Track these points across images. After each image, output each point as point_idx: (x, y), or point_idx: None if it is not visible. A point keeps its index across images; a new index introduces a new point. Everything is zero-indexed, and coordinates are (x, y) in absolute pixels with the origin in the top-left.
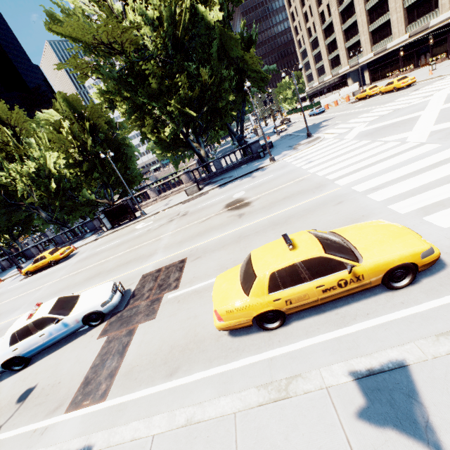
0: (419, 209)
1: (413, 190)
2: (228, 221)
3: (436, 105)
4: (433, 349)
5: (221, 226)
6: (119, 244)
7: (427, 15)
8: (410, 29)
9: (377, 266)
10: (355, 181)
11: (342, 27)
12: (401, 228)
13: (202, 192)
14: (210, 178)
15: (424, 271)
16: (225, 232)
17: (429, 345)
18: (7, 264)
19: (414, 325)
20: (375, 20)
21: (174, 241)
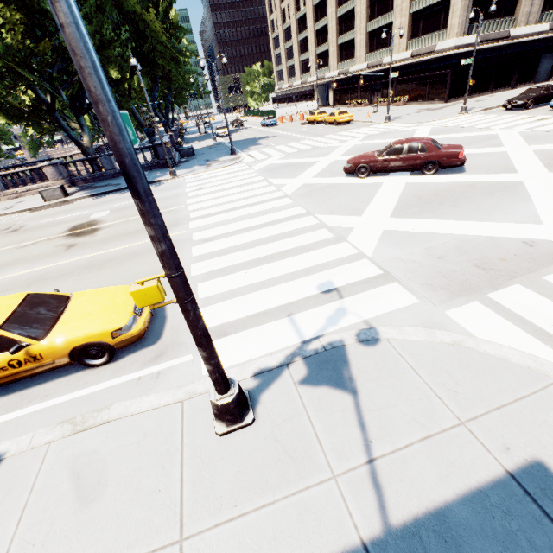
0: (207, 273)
1: (227, 249)
2: (50, 253)
3: (336, 155)
4: (40, 439)
5: (35, 259)
6: None
7: (383, 49)
8: (370, 58)
9: (57, 345)
10: (204, 226)
11: (314, 26)
12: (128, 300)
13: (66, 199)
14: (95, 180)
15: (138, 346)
16: (30, 268)
17: (42, 434)
18: None
19: (69, 409)
20: (343, 33)
21: None
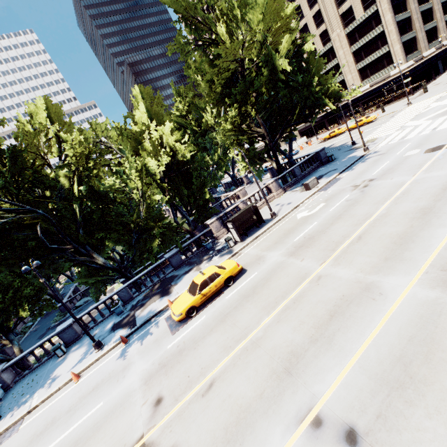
0: None
1: None
2: None
3: None
4: None
5: None
6: (333, 218)
7: None
8: None
9: None
10: None
11: None
12: None
13: (328, 180)
14: (293, 185)
15: None
16: None
17: None
18: (8, 378)
19: None
20: None
21: None
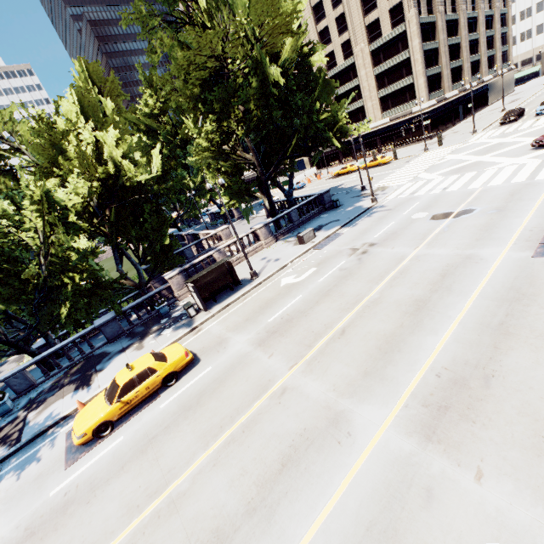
0: None
1: None
2: (496, 215)
3: (475, 157)
4: None
5: (499, 219)
6: (320, 294)
7: (357, 123)
8: None
9: None
10: None
11: None
12: None
13: (327, 235)
14: (288, 232)
15: None
16: (524, 215)
17: None
18: None
19: None
20: None
21: (463, 243)
